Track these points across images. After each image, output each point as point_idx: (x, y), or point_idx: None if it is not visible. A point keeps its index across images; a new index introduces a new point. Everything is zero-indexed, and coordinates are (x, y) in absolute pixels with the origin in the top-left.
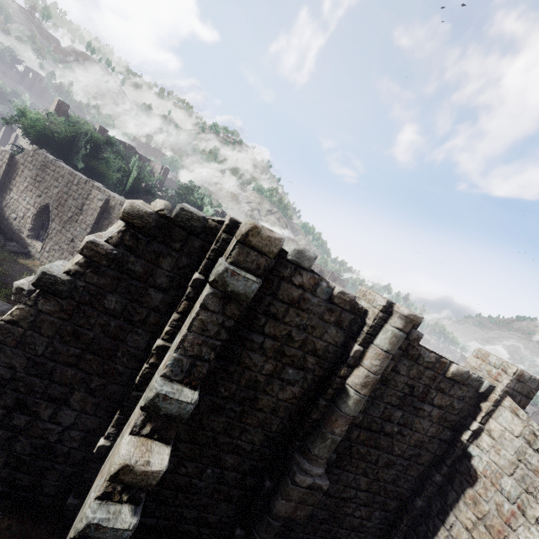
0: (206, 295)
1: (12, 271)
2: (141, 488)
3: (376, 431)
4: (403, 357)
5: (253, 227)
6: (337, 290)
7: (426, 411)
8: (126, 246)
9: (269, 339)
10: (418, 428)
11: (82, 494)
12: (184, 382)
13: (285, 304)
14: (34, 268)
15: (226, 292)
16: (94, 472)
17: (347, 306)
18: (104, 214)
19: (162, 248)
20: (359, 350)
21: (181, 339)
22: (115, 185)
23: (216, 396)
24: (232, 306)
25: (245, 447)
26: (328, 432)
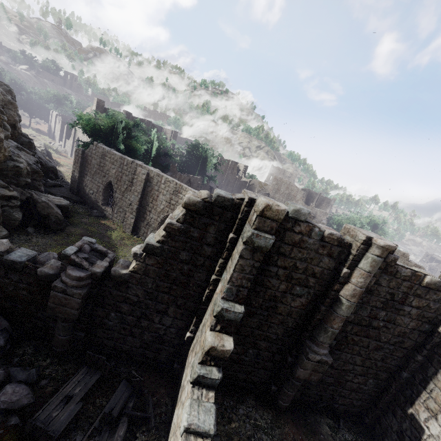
0: (242, 249)
1: (100, 230)
2: (221, 358)
3: (365, 326)
4: (383, 274)
5: (267, 206)
6: (326, 233)
7: (406, 311)
8: (188, 222)
9: (281, 269)
10: (400, 323)
11: (181, 363)
12: (234, 301)
13: (290, 245)
14: (111, 225)
15: (253, 247)
16: (186, 351)
17: (335, 242)
18: (147, 183)
19: (208, 221)
20: (347, 272)
21: (230, 277)
22: (144, 154)
23: (250, 306)
24: (257, 255)
25: (272, 337)
26: (329, 327)
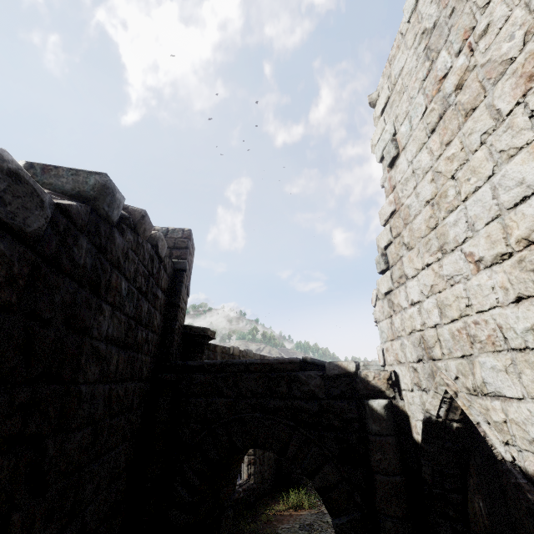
0: None
1: None
2: None
3: None
4: None
5: None
6: None
7: None
8: None
9: None
10: None
11: None
12: None
13: None
14: None
15: None
16: None
17: None
18: None
19: None
20: None
21: None
22: None
23: None
24: None
25: None
26: None
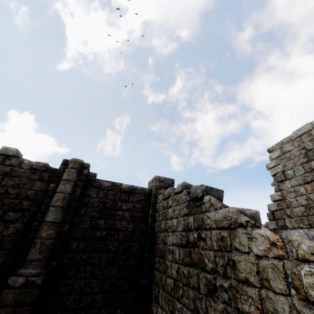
0: None
1: None
2: None
3: (90, 238)
4: (91, 187)
5: None
6: (34, 162)
7: (120, 215)
8: None
9: None
10: (120, 227)
11: None
12: None
13: (1, 175)
14: None
15: None
16: None
17: (42, 168)
18: None
19: None
20: (53, 186)
21: None
22: None
23: None
24: None
25: None
26: (38, 239)
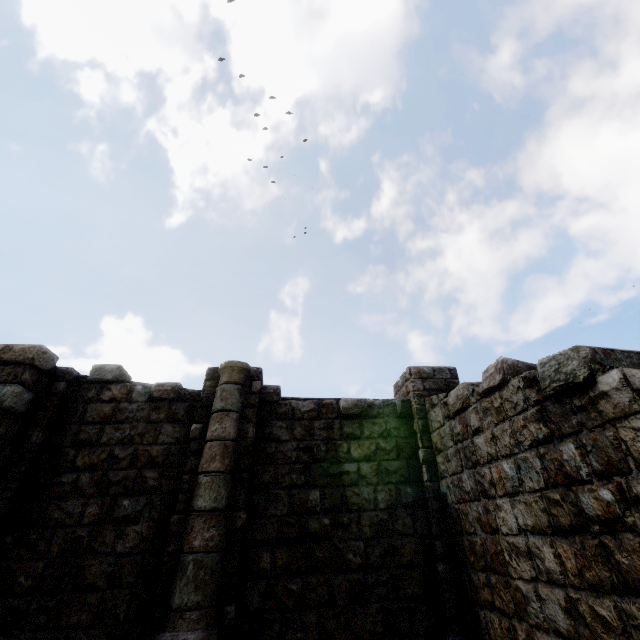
0: None
1: None
2: None
3: (297, 539)
4: (274, 419)
5: (5, 347)
6: (154, 385)
7: (352, 472)
8: None
9: (84, 472)
10: (359, 502)
11: None
12: None
13: (98, 424)
14: None
15: None
16: None
17: (171, 394)
18: None
19: None
20: (197, 428)
21: None
22: None
23: (10, 594)
24: None
25: None
26: (187, 554)
